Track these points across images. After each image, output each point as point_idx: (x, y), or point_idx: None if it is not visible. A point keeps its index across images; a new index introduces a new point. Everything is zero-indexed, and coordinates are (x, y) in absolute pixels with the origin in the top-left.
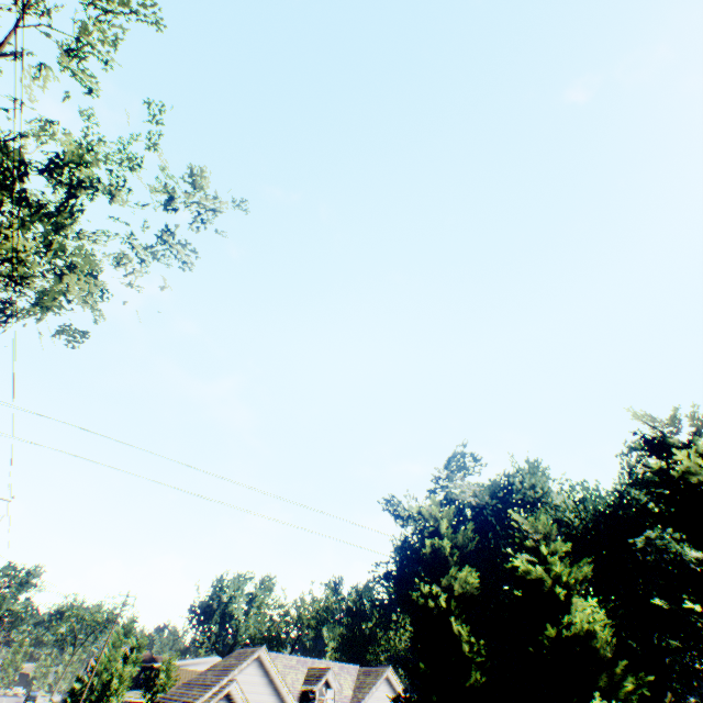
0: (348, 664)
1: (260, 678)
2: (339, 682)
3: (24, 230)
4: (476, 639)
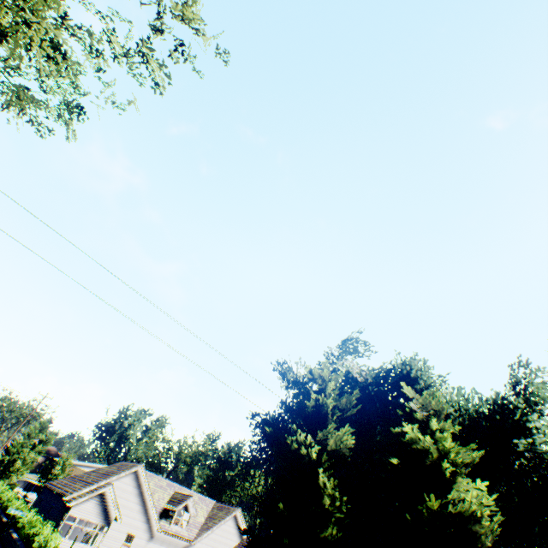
0: (207, 497)
1: (133, 488)
2: (196, 509)
3: (16, 13)
4: (339, 495)
